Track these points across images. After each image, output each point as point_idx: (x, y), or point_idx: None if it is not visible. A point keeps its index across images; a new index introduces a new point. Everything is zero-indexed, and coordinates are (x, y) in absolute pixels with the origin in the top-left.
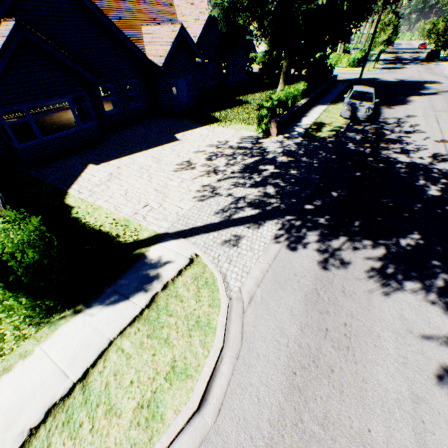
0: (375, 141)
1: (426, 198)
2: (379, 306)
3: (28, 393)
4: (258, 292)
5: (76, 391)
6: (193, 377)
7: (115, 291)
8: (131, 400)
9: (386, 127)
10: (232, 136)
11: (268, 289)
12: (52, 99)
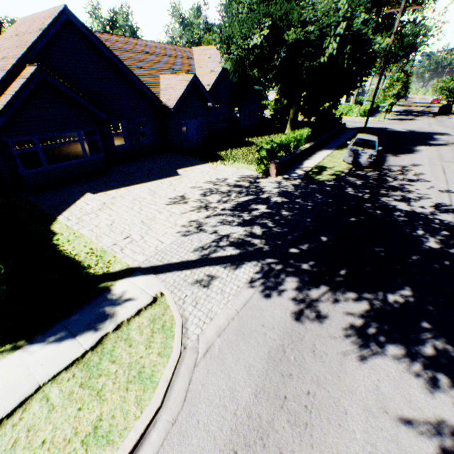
0: (376, 187)
1: (423, 250)
2: (352, 374)
3: None
4: (217, 343)
5: None
6: (114, 444)
7: (64, 327)
8: None
9: (389, 173)
10: (231, 174)
11: (229, 340)
12: (63, 132)
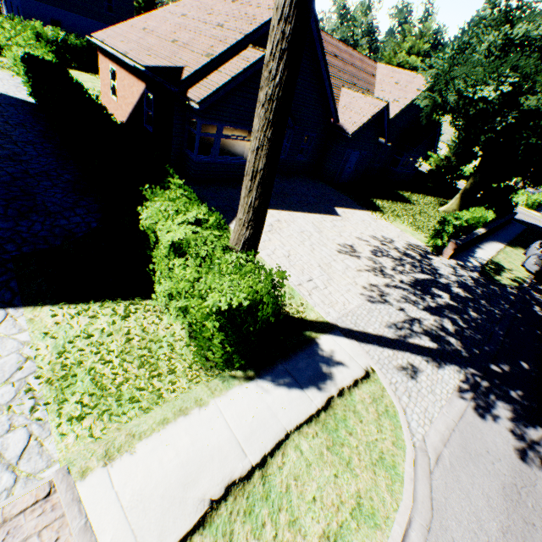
0: None
1: None
2: None
3: (206, 452)
4: (445, 454)
5: (255, 478)
6: (382, 530)
7: (287, 371)
8: (315, 522)
9: None
10: (396, 236)
11: (457, 455)
12: (246, 127)
